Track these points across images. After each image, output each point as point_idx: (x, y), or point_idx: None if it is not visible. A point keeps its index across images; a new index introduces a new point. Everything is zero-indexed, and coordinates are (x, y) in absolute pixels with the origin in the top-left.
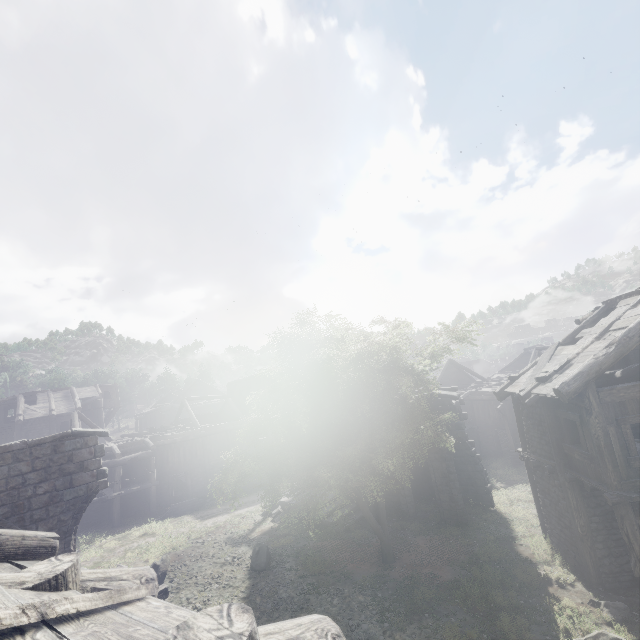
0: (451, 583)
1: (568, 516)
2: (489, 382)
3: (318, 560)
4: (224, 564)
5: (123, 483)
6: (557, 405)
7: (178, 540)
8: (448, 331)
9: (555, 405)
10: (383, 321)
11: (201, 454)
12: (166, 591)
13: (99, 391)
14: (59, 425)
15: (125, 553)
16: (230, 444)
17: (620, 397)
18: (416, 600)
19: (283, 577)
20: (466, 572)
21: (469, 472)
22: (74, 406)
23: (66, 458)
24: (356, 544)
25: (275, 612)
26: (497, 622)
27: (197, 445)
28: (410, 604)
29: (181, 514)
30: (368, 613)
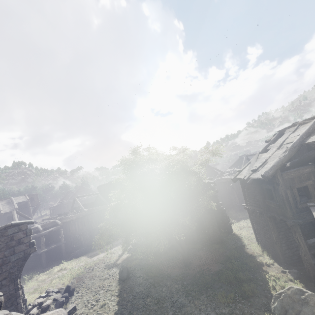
0: (218, 272)
1: (269, 233)
2: (225, 173)
3: (153, 270)
4: (105, 279)
5: (46, 244)
6: (262, 182)
7: (79, 270)
8: (208, 151)
9: (261, 182)
10: (175, 148)
11: (87, 224)
12: (75, 308)
13: (27, 198)
14: (6, 218)
15: (51, 281)
16: (102, 217)
17: (291, 176)
18: (203, 283)
19: (136, 281)
20: (224, 265)
21: (220, 217)
22: (13, 207)
23: (9, 238)
24: (171, 259)
25: (134, 300)
26: (242, 288)
27: (84, 220)
28: (200, 285)
29: (79, 256)
30: (180, 293)
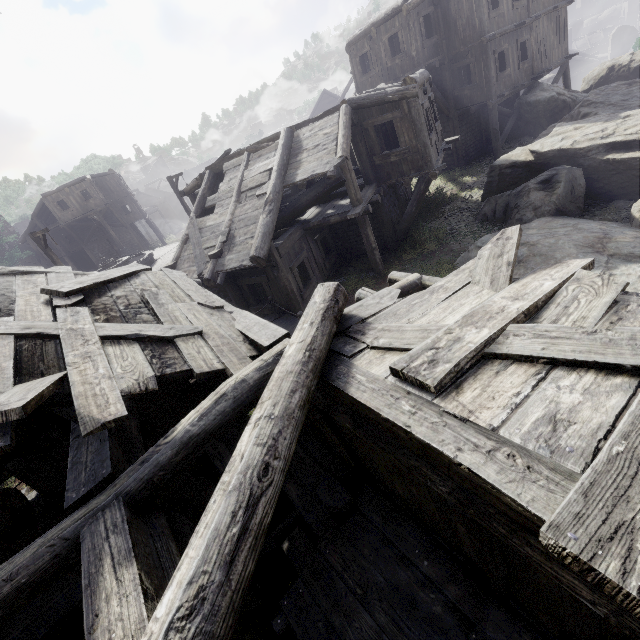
0: None
1: None
2: None
3: None
4: None
5: None
6: None
7: None
8: None
9: None
10: None
11: None
12: None
13: None
14: None
15: None
16: None
17: None
18: None
19: None
20: None
21: None
22: None
23: None
24: None
25: None
26: None
27: None
28: None
29: None
30: None
